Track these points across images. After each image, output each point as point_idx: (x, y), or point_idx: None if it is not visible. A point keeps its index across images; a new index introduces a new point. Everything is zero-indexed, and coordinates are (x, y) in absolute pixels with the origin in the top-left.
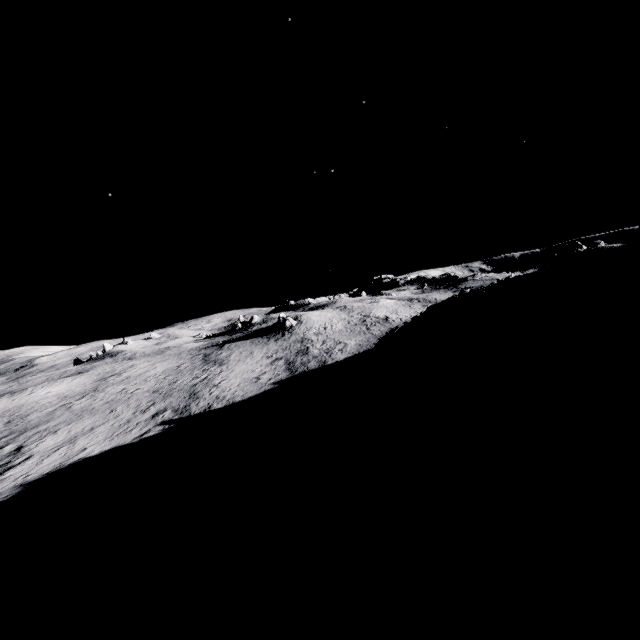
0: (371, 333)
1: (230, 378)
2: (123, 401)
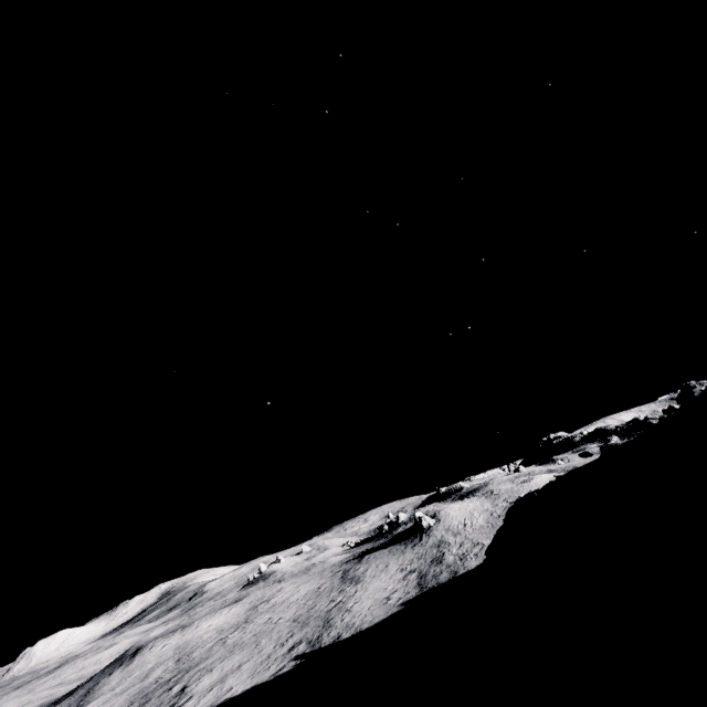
0: None
1: (362, 599)
2: (267, 633)
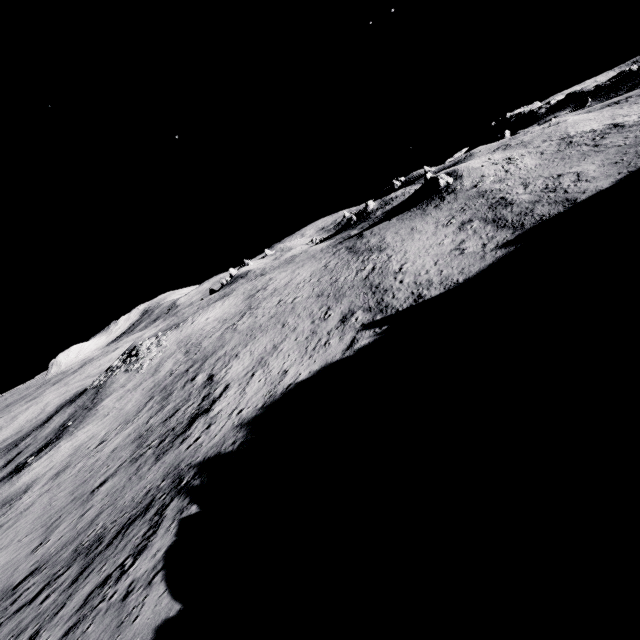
0: (614, 146)
1: (412, 260)
2: (288, 312)
